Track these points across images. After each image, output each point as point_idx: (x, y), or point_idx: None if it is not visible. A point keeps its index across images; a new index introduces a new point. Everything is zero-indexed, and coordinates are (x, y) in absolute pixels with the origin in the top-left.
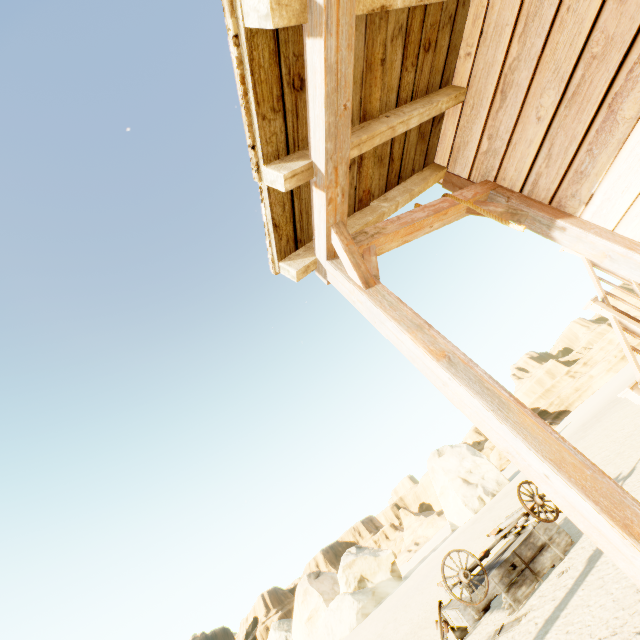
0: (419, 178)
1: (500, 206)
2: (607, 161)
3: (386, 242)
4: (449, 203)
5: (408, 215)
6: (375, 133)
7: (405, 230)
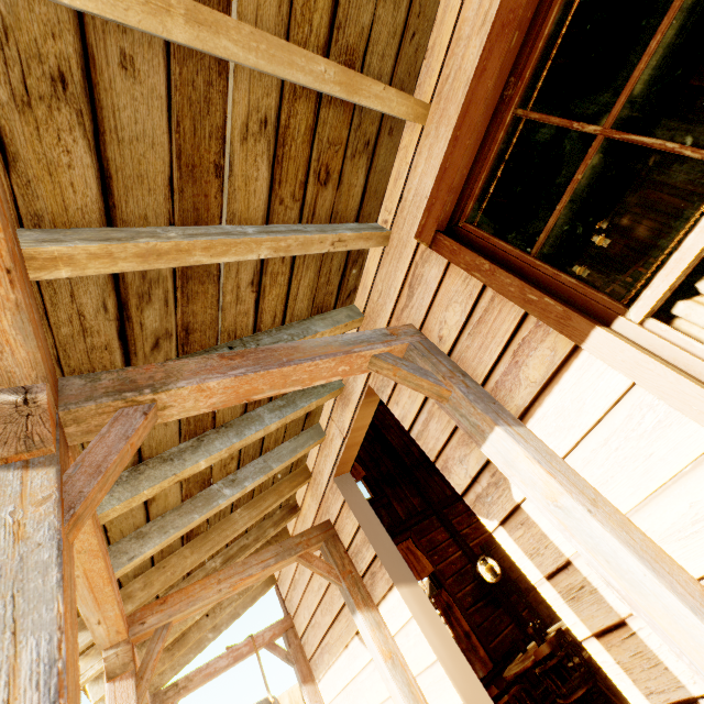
0: (251, 595)
1: (282, 652)
2: (323, 671)
3: (190, 691)
4: (250, 647)
5: (216, 662)
6: (188, 645)
7: (207, 680)
